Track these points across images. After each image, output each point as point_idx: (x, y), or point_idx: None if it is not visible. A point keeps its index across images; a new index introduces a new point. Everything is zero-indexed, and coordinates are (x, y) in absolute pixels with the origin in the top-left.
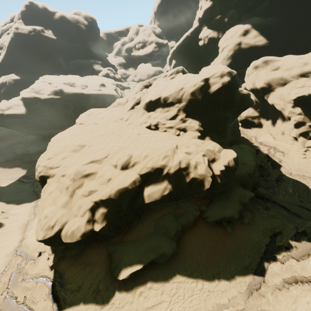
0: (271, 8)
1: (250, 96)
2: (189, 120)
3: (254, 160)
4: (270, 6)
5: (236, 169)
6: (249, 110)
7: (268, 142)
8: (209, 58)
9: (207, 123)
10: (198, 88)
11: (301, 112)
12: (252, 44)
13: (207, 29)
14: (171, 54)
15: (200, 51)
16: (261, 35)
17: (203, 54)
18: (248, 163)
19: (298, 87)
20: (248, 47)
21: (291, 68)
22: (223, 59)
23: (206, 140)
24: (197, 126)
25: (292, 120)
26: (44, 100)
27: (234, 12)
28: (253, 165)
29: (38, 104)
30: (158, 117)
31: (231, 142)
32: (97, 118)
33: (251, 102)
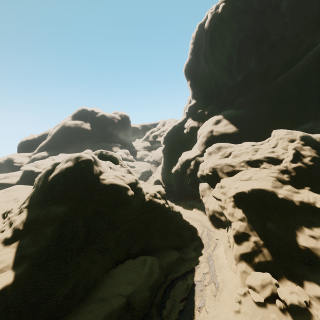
0: (245, 102)
1: (122, 188)
2: (23, 212)
3: (130, 295)
4: (244, 101)
5: (7, 318)
6: (216, 202)
7: (219, 257)
8: (193, 143)
9: (35, 220)
10: (44, 173)
11: (242, 216)
12: (222, 132)
13: (191, 120)
14: (163, 139)
15: (186, 138)
16: (231, 124)
17: (189, 140)
18: (110, 300)
19: (243, 180)
20: (219, 134)
21: (241, 155)
22: (199, 145)
23: (10, 246)
24: (17, 222)
25: (231, 228)
26: (38, 173)
27: (213, 107)
28: (111, 309)
29: (33, 176)
30: (19, 203)
31: (158, 248)
32: (6, 196)
33: (124, 196)
